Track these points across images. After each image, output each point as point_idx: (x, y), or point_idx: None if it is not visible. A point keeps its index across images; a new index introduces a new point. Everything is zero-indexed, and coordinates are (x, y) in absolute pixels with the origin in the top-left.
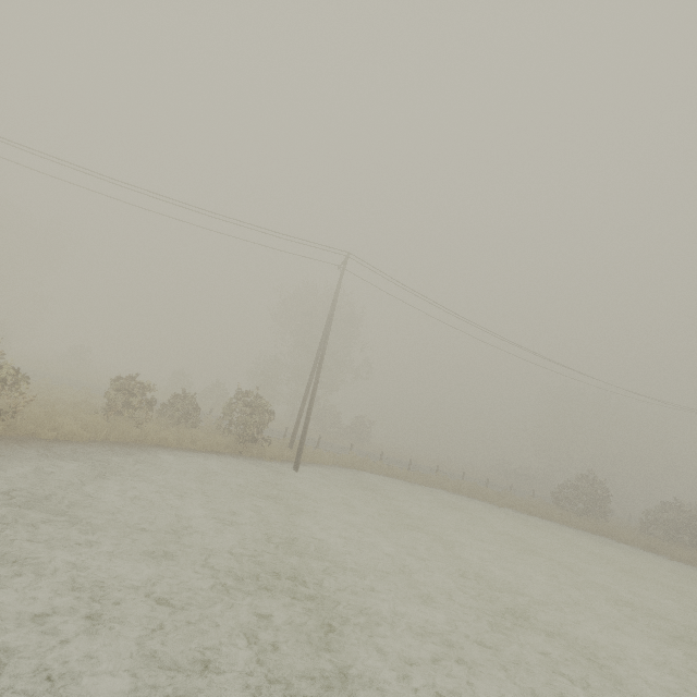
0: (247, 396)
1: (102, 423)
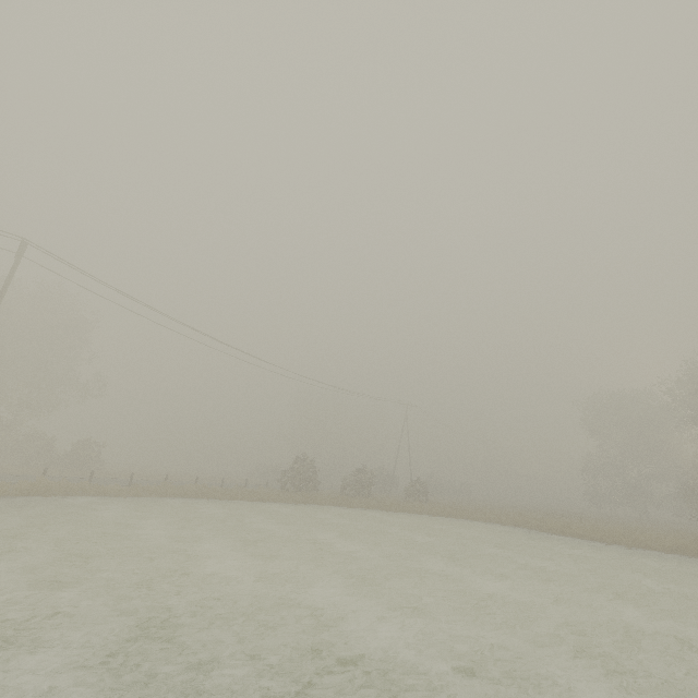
0: None
1: None
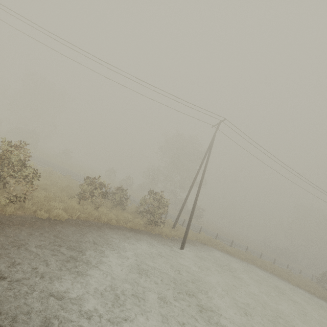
0: (156, 196)
1: (77, 207)
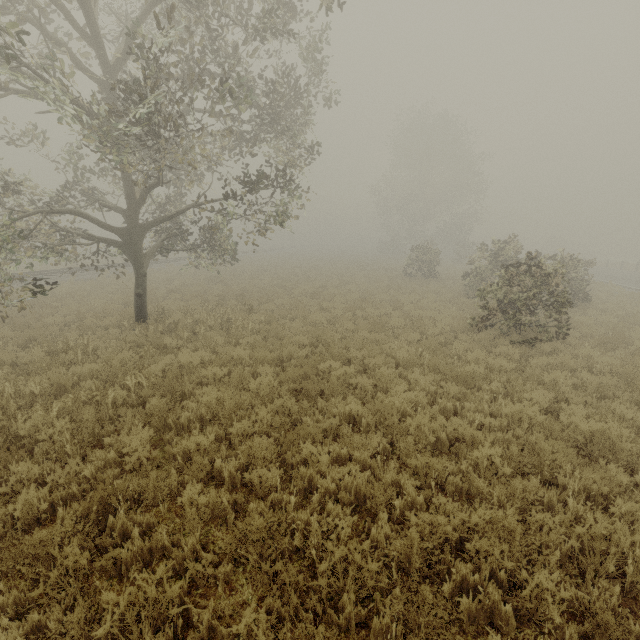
0: None
1: None
